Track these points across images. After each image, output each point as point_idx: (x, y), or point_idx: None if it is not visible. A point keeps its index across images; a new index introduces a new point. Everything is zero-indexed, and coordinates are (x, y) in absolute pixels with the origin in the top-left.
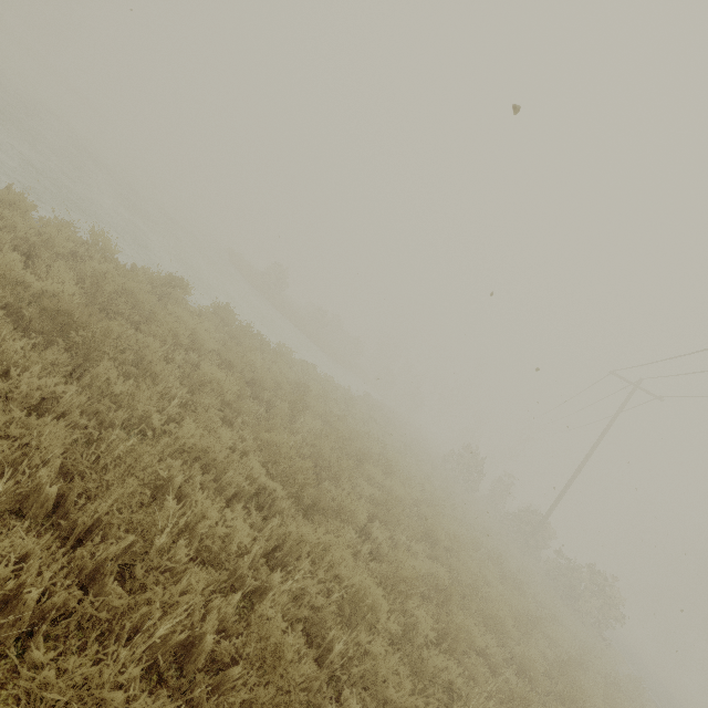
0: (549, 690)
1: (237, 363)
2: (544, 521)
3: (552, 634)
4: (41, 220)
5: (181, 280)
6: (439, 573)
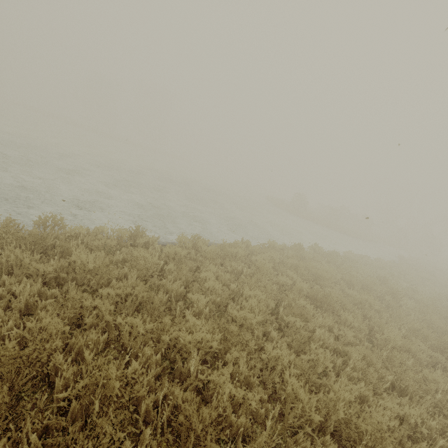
0: None
1: (354, 281)
2: None
3: None
4: (262, 249)
5: (299, 244)
6: None
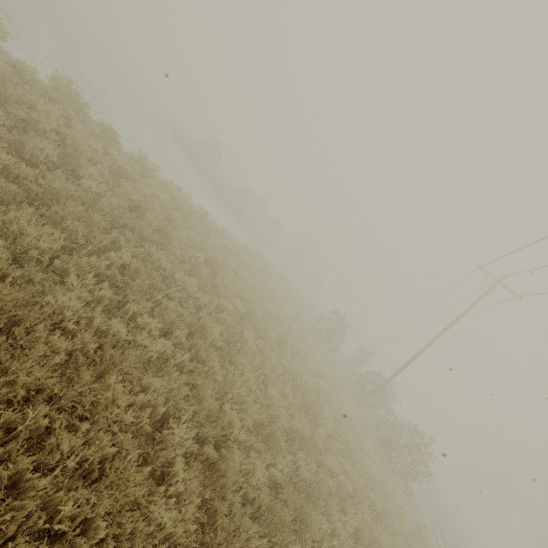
0: (233, 500)
1: None
2: (385, 384)
3: (328, 462)
4: None
5: None
6: (152, 346)
